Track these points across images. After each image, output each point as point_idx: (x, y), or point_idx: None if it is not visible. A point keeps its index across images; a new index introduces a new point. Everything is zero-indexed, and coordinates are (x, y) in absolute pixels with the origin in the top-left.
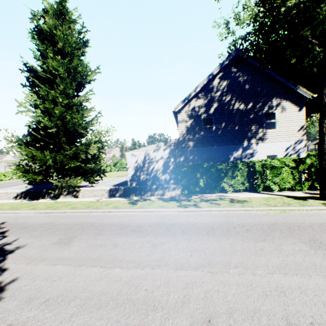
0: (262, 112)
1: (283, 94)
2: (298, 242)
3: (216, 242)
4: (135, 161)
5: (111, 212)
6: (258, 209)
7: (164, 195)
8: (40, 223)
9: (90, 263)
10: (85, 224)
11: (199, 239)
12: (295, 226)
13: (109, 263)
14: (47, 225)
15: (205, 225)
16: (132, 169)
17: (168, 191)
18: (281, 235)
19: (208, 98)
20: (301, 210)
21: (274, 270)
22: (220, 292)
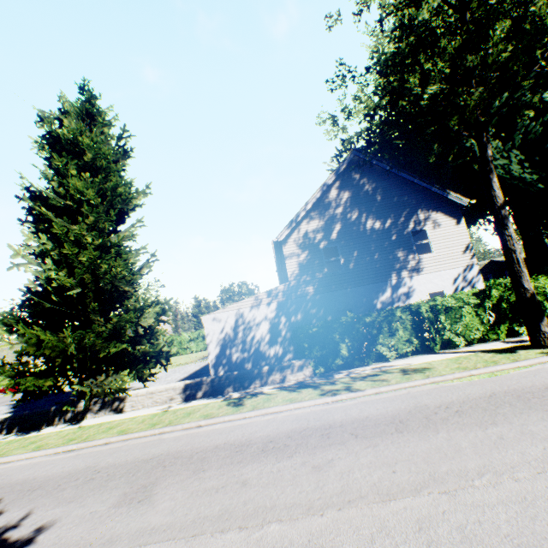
0: (407, 231)
1: (430, 204)
2: (547, 416)
3: (420, 441)
4: (220, 329)
5: (201, 426)
6: (453, 377)
7: (285, 382)
8: (65, 473)
9: (213, 527)
10: (163, 456)
11: (390, 441)
12: (525, 393)
13: (251, 517)
14: (83, 473)
15: (385, 417)
16: (215, 345)
17: (290, 372)
18: (515, 410)
19: (326, 218)
20: (517, 367)
21: (543, 466)
22: (483, 523)
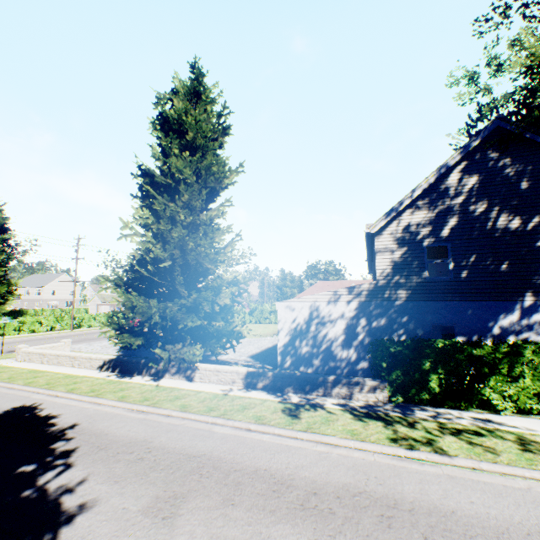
0: None
1: None
2: None
3: None
4: (293, 318)
5: (250, 430)
6: None
7: (352, 399)
8: (127, 440)
9: None
10: (204, 459)
11: None
12: None
13: None
14: (138, 447)
15: (482, 527)
16: (285, 334)
17: (359, 391)
18: None
19: (437, 208)
20: None
21: None
22: None
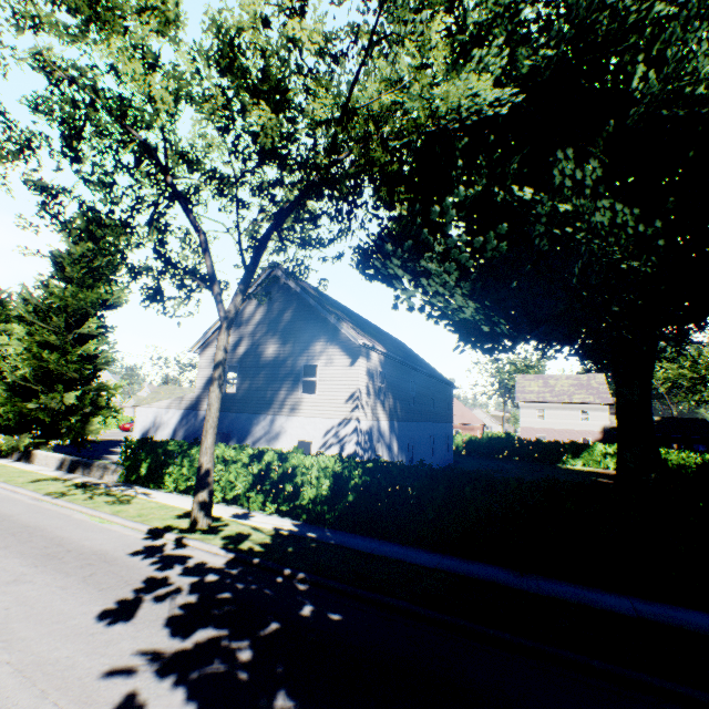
0: (300, 363)
1: (332, 335)
2: None
3: None
4: (144, 422)
5: None
6: (92, 513)
7: (104, 480)
8: None
9: None
10: None
11: None
12: (30, 532)
13: None
14: None
15: None
16: (138, 435)
17: (108, 473)
18: None
19: (238, 334)
20: (125, 525)
21: None
22: None
